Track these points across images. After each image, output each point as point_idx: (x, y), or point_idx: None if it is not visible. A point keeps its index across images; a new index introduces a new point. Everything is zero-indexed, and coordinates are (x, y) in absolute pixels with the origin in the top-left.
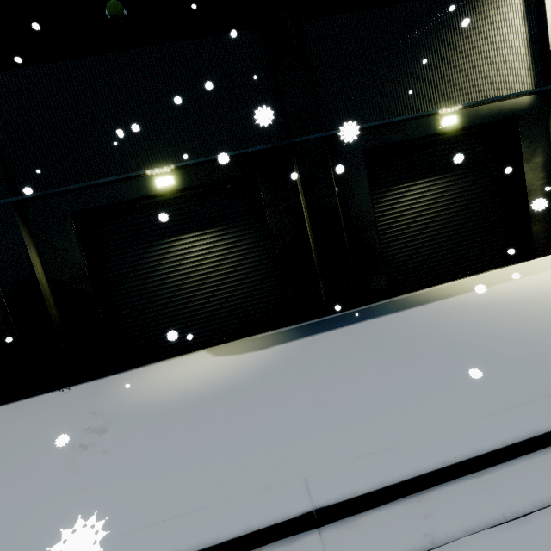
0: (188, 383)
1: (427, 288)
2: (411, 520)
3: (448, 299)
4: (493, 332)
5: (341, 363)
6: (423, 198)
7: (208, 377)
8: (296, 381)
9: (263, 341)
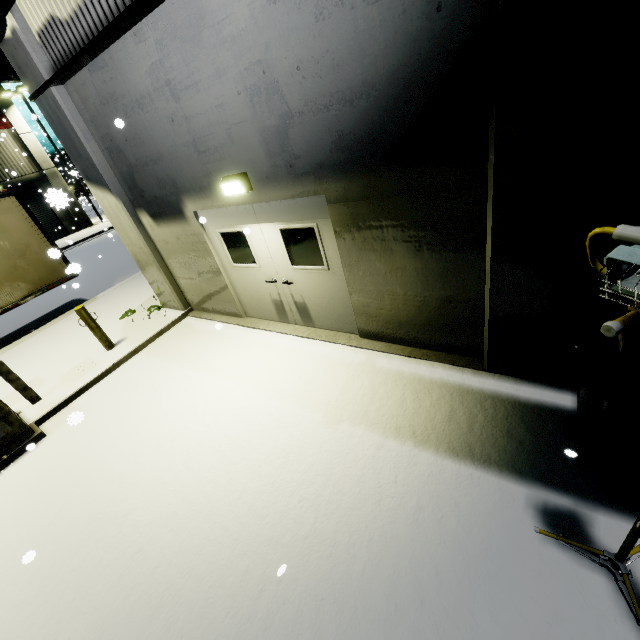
0: None
1: None
2: None
3: None
4: None
5: None
6: None
7: None
8: None
9: None
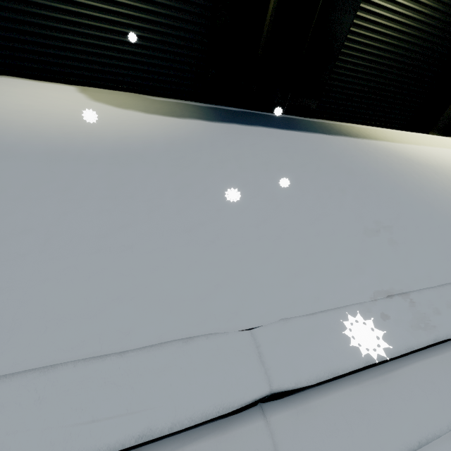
0: (38, 120)
1: (347, 123)
2: (388, 405)
3: (370, 141)
4: (423, 188)
5: (274, 168)
6: (416, 4)
7: (77, 124)
8: (218, 172)
9: (165, 107)
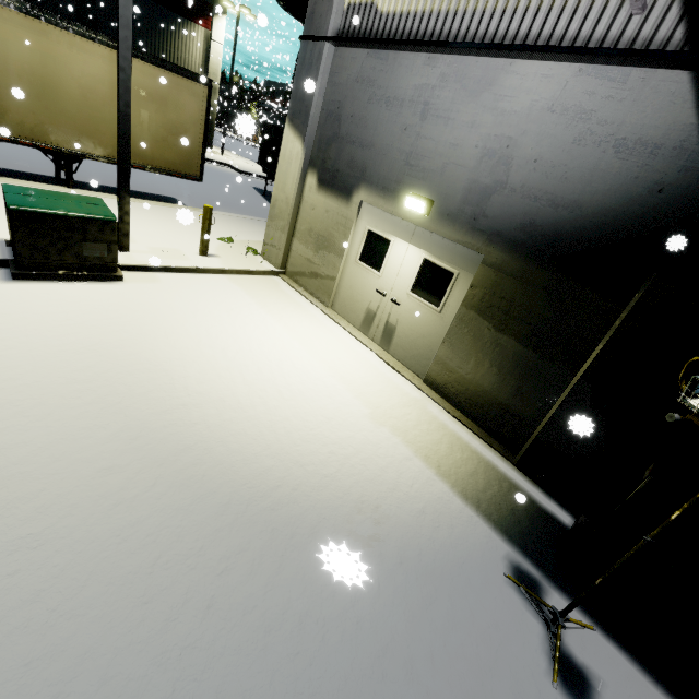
0: None
1: None
2: None
3: None
4: None
5: None
6: None
7: None
8: None
9: None
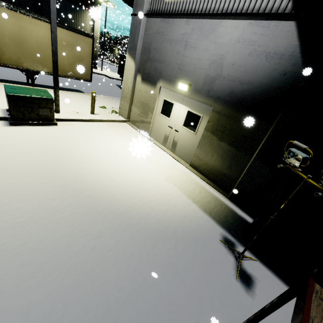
0: None
1: None
2: None
3: None
4: None
5: None
6: None
7: None
8: None
9: None
